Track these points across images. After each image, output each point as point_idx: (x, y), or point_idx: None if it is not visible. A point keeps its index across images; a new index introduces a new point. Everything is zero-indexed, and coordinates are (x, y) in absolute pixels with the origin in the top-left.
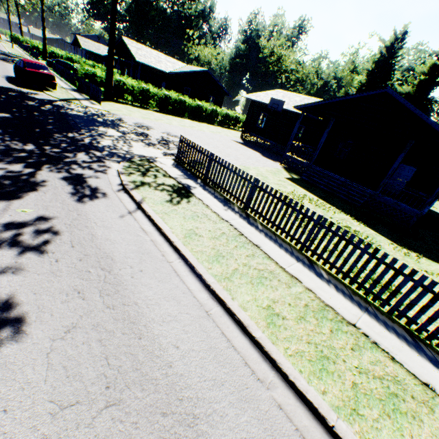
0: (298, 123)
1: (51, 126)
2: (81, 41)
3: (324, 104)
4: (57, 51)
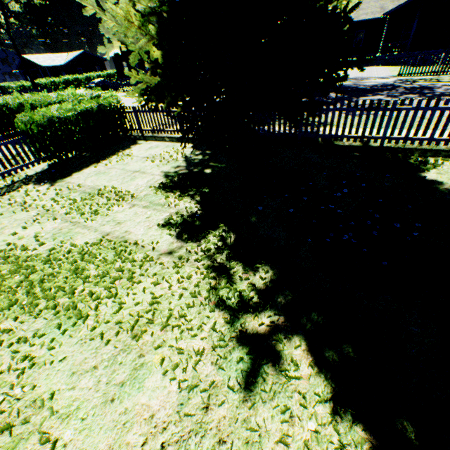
0: (387, 26)
1: (345, 89)
2: (33, 60)
3: (409, 1)
4: (39, 80)
